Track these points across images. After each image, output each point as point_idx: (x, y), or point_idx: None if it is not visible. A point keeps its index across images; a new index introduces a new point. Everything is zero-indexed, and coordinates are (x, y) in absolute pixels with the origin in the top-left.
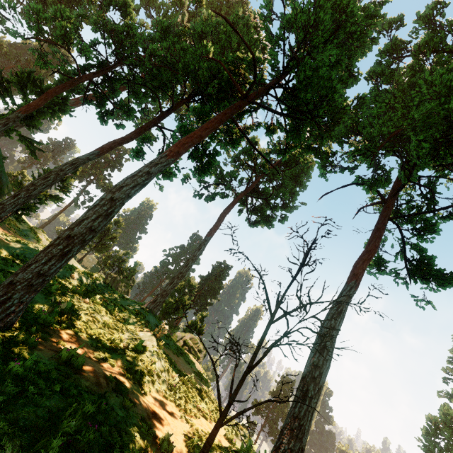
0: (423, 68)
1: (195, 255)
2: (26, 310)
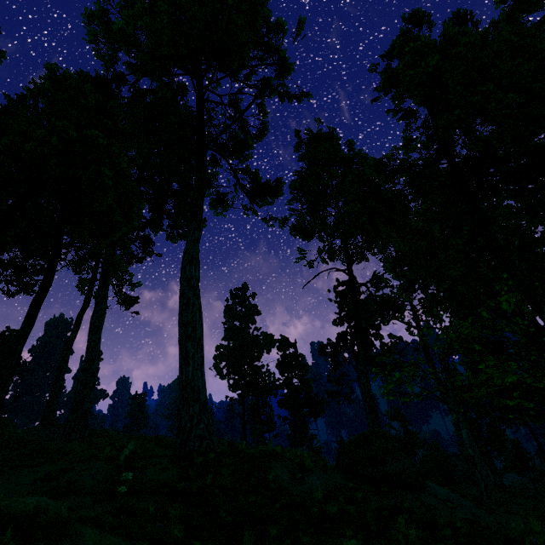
0: None
1: None
2: None
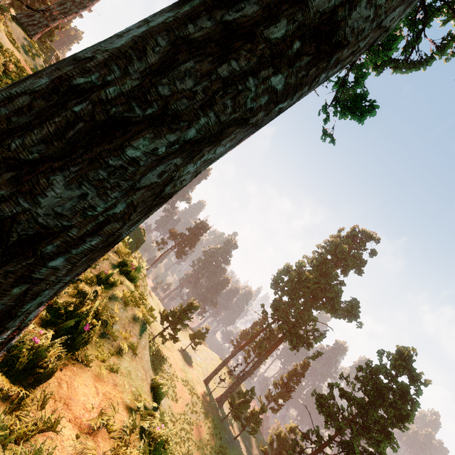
0: None
1: None
2: None
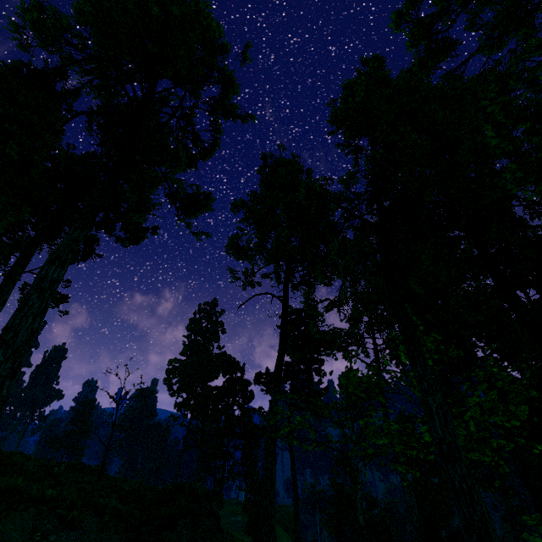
0: (46, 167)
1: None
2: None
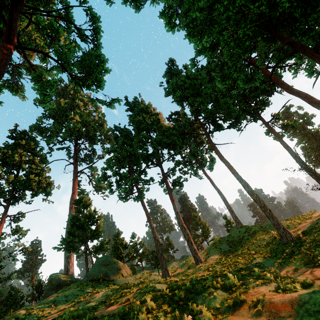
0: None
1: (223, 196)
2: (275, 240)
